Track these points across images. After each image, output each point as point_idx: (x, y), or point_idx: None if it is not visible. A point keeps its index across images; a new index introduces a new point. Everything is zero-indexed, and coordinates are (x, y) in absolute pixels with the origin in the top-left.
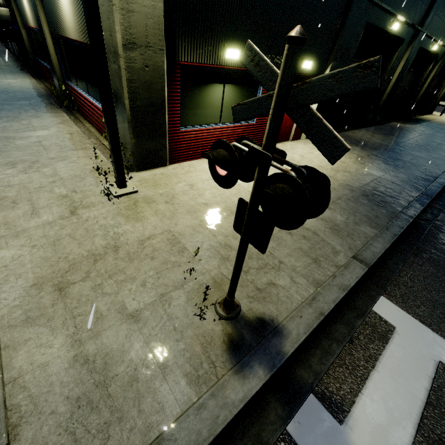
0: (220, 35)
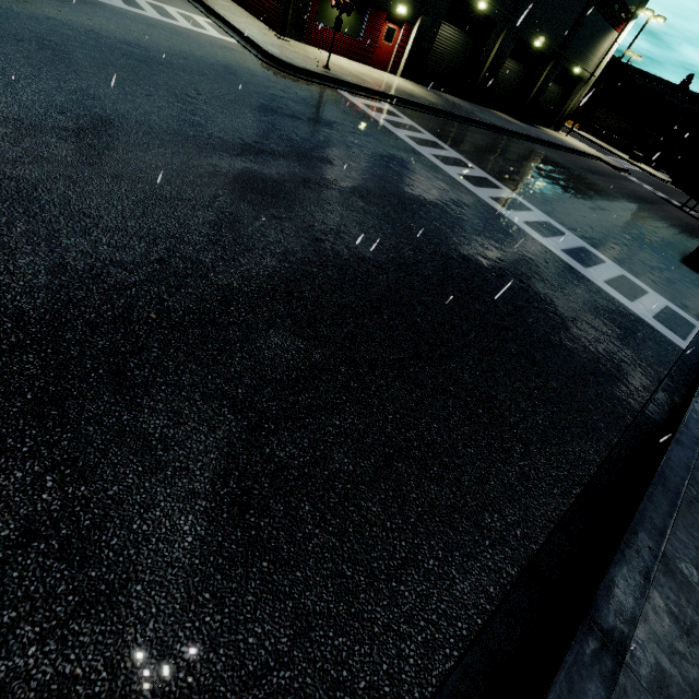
0: None
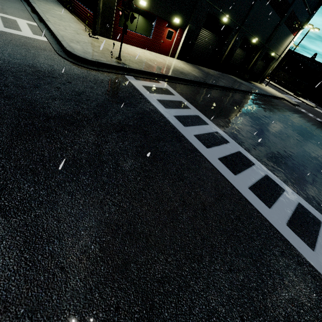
0: None
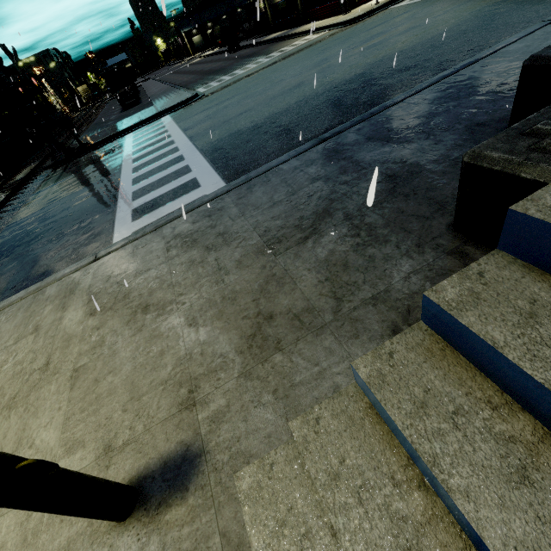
0: None
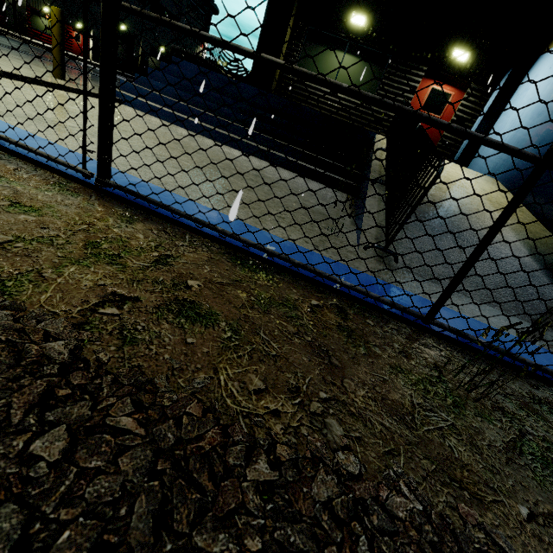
0: (42, 3)
